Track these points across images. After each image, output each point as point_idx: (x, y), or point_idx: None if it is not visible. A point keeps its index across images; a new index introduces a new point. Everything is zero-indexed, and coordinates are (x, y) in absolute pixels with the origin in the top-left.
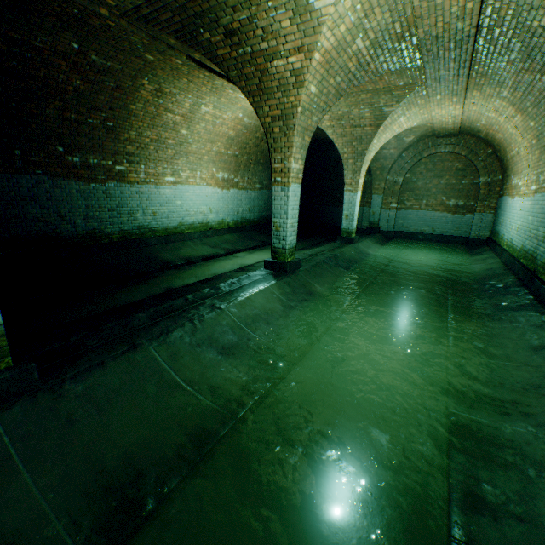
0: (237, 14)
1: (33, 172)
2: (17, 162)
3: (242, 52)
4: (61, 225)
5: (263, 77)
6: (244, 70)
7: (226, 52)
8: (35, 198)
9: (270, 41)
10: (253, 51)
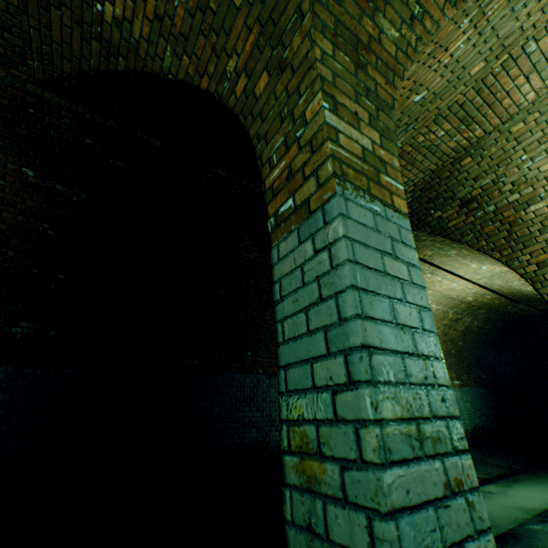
0: (477, 182)
1: (256, 371)
2: (247, 361)
3: (480, 213)
4: (270, 431)
5: (513, 227)
6: (483, 229)
7: (458, 221)
8: (253, 399)
9: (521, 190)
10: (496, 207)
